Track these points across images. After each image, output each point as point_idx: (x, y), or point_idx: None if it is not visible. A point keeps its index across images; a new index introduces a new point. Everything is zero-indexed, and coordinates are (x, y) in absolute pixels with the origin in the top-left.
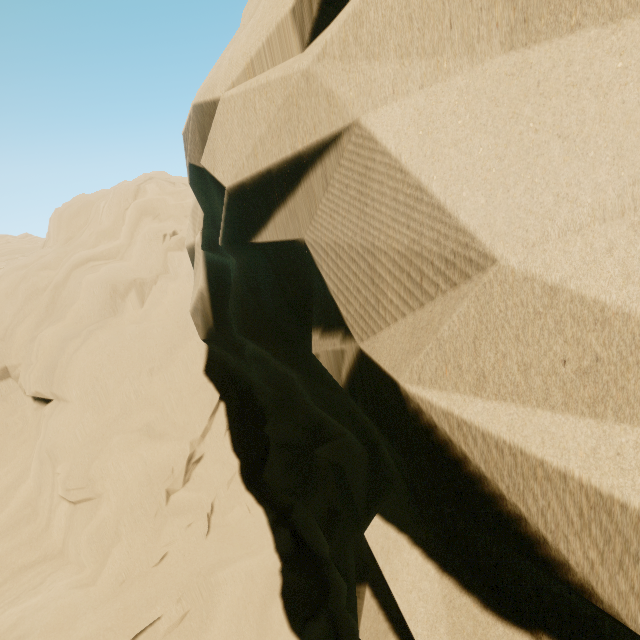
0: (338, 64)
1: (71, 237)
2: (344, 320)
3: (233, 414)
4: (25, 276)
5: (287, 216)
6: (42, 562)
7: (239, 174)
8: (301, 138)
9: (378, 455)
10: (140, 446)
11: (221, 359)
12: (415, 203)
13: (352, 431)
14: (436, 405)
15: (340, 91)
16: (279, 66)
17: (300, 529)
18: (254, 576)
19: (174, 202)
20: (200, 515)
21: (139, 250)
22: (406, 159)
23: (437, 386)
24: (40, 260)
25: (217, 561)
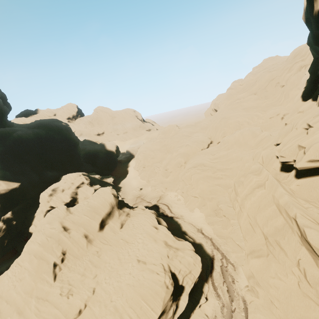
0: None
1: (294, 57)
2: None
3: None
4: (285, 66)
5: None
6: (278, 105)
7: None
8: None
9: None
10: (297, 90)
11: None
12: None
13: None
14: None
15: None
16: None
17: None
18: None
19: None
20: None
21: (308, 59)
22: None
23: None
24: (288, 63)
25: None
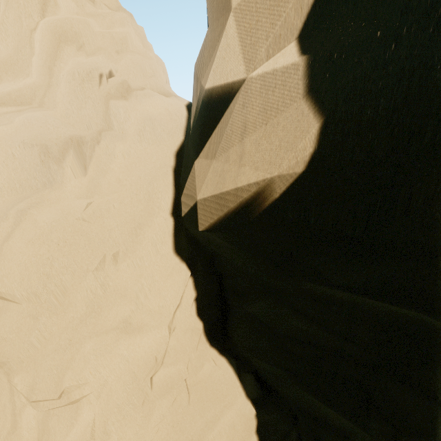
0: None
1: None
2: None
3: (200, 286)
4: None
5: None
6: None
7: None
8: None
9: None
10: (119, 346)
11: (187, 233)
12: None
13: None
14: None
15: None
16: None
17: (270, 380)
18: (235, 425)
19: (99, 29)
20: (181, 386)
21: (66, 94)
22: None
23: None
24: None
25: (205, 424)
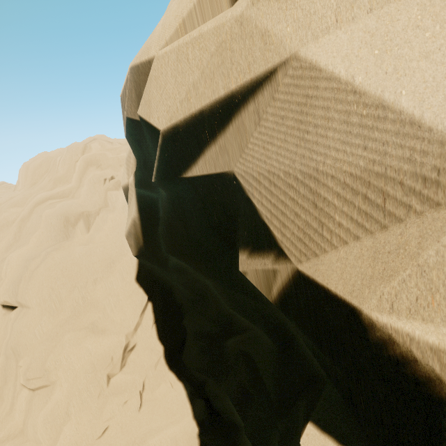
0: (274, 4)
1: (35, 183)
2: (277, 242)
3: (158, 311)
4: None
5: (217, 152)
6: (5, 441)
7: (173, 117)
8: (234, 78)
9: (290, 352)
10: (86, 341)
11: (148, 269)
12: (375, 122)
13: (262, 329)
14: (420, 339)
15: (276, 29)
16: (210, 21)
17: (212, 399)
18: (177, 441)
19: (112, 156)
20: (134, 393)
21: (86, 190)
22: (361, 79)
23: (418, 317)
24: (10, 200)
25: (148, 430)
